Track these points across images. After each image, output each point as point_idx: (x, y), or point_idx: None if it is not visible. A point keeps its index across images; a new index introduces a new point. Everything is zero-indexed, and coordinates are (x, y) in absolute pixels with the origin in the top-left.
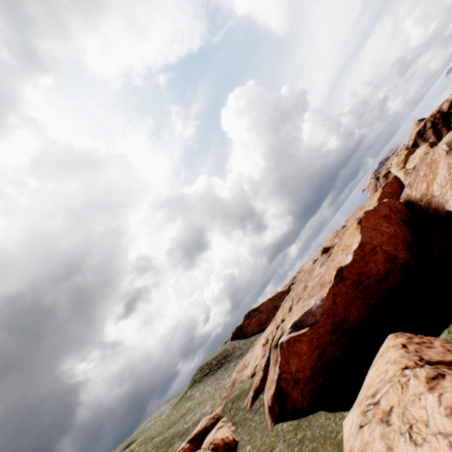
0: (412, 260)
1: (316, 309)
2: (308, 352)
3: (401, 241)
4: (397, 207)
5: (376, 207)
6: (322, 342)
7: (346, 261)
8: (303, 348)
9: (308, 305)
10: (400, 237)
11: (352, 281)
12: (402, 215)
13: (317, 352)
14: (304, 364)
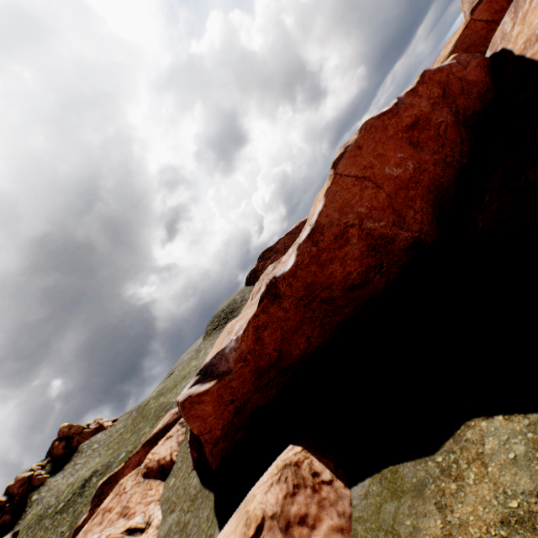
0: (435, 231)
1: (229, 353)
2: (215, 412)
3: (426, 189)
4: (466, 80)
5: (406, 97)
6: (240, 394)
7: (288, 264)
8: (206, 410)
9: (229, 337)
10: (427, 180)
11: (296, 298)
12: (473, 98)
13: (232, 407)
14: (212, 425)
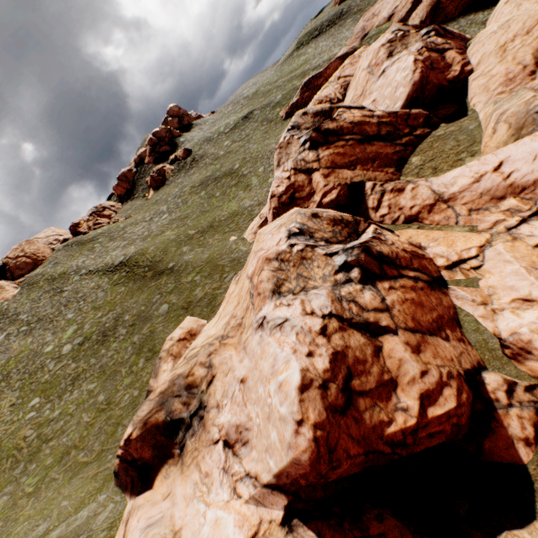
0: None
1: None
2: None
3: None
4: None
5: None
6: None
7: None
8: None
9: None
10: None
11: None
12: None
13: None
14: None
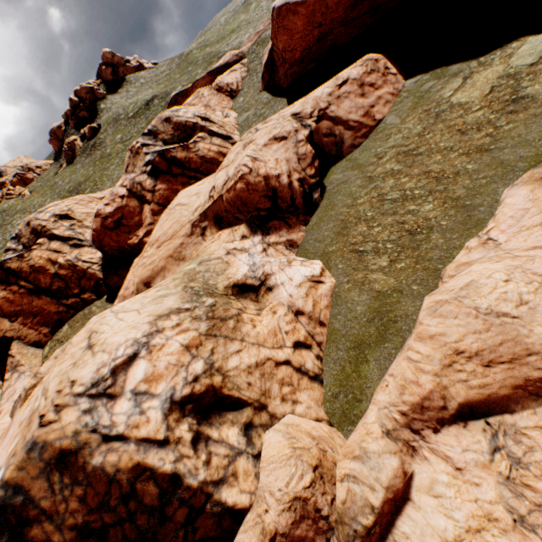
0: None
1: None
2: (303, 31)
3: None
4: None
5: None
6: (329, 20)
7: None
8: (297, 25)
9: None
10: None
11: None
12: None
13: (317, 33)
14: (295, 45)
